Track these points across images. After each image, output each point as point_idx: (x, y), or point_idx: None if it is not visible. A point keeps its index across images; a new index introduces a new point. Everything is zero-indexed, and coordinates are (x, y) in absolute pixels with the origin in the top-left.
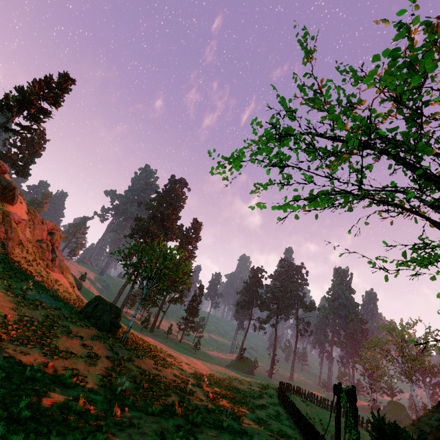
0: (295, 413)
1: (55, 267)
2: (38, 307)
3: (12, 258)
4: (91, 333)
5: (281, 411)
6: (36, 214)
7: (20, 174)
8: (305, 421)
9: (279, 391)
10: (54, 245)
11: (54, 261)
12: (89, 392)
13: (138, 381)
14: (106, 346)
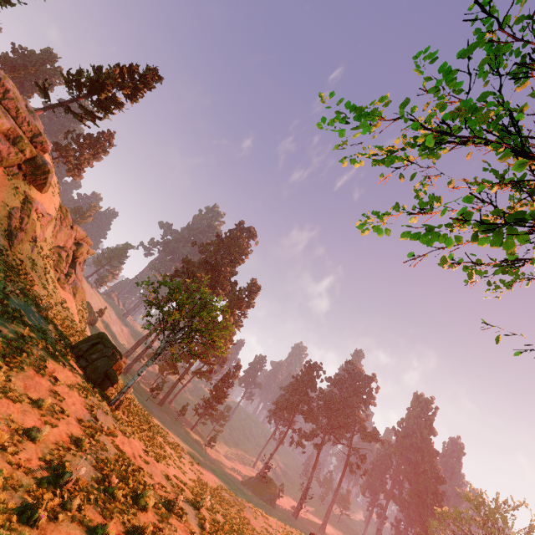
0: None
1: (67, 285)
2: (15, 320)
3: (16, 254)
4: (74, 378)
5: None
6: (67, 215)
7: (71, 173)
8: None
9: None
10: (77, 259)
11: (69, 277)
12: (17, 466)
13: (106, 471)
14: (85, 403)
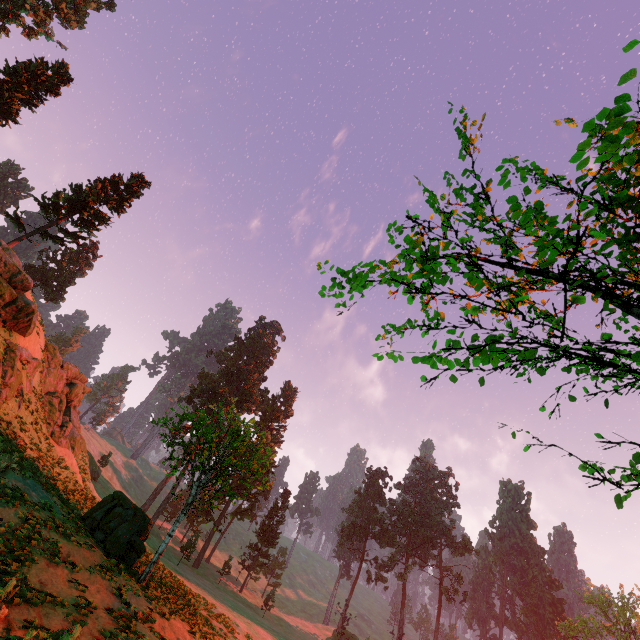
0: None
1: (63, 438)
2: (16, 502)
3: (1, 415)
4: (92, 558)
5: None
6: (55, 353)
7: (50, 297)
8: None
9: None
10: (72, 402)
11: (65, 428)
12: None
13: None
14: (111, 587)
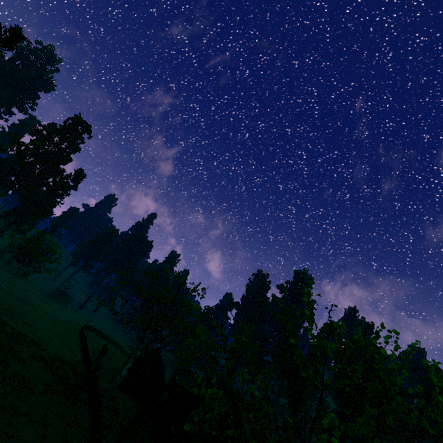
0: (84, 344)
1: None
2: None
3: None
4: None
5: (77, 342)
6: None
7: None
8: (87, 350)
9: (81, 330)
10: None
11: None
12: None
13: (13, 328)
14: None
